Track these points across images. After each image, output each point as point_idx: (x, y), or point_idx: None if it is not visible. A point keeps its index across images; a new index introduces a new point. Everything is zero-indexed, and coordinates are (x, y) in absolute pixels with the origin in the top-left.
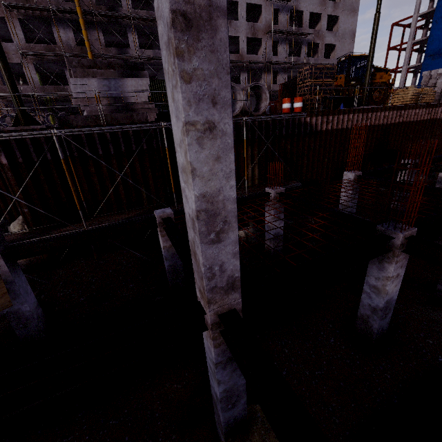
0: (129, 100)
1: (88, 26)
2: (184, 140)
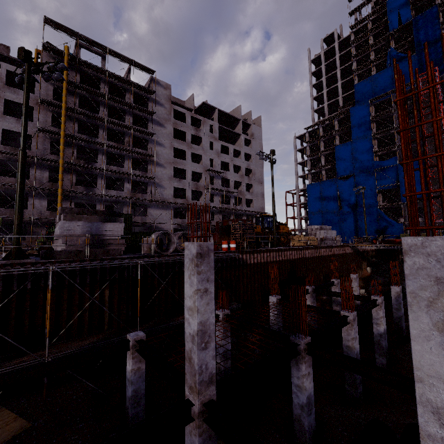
0: (105, 237)
1: (64, 170)
2: (195, 296)
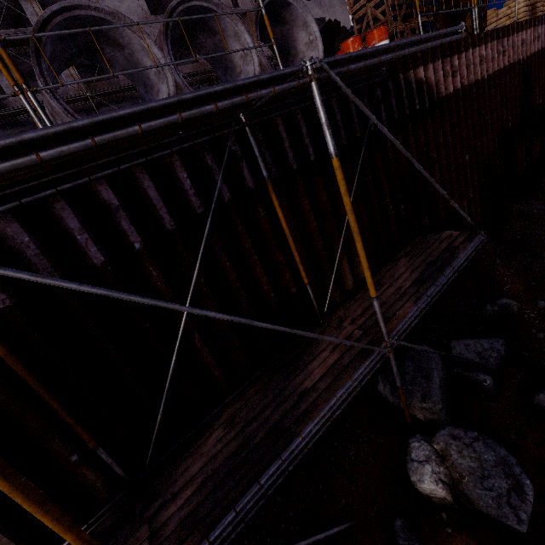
0: None
1: None
2: None
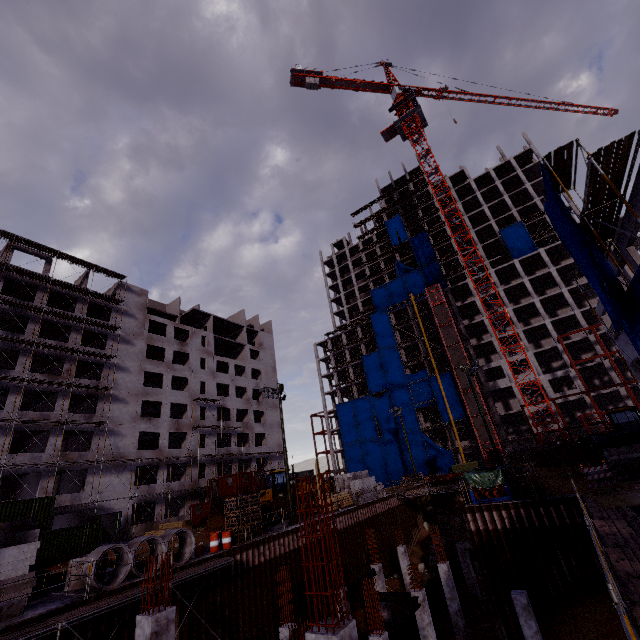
0: None
1: None
2: None
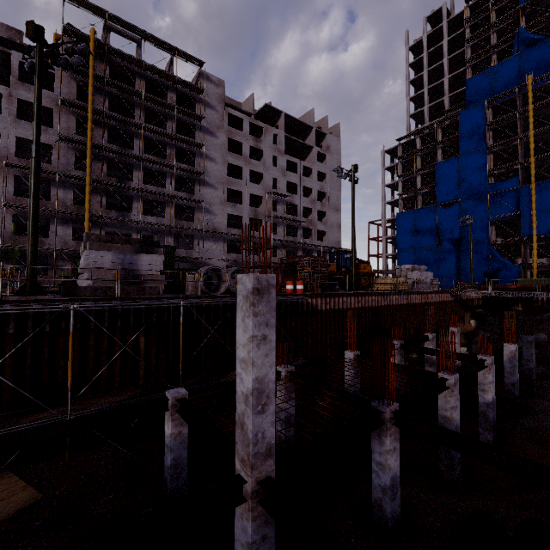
0: (140, 272)
1: (93, 191)
2: (250, 345)
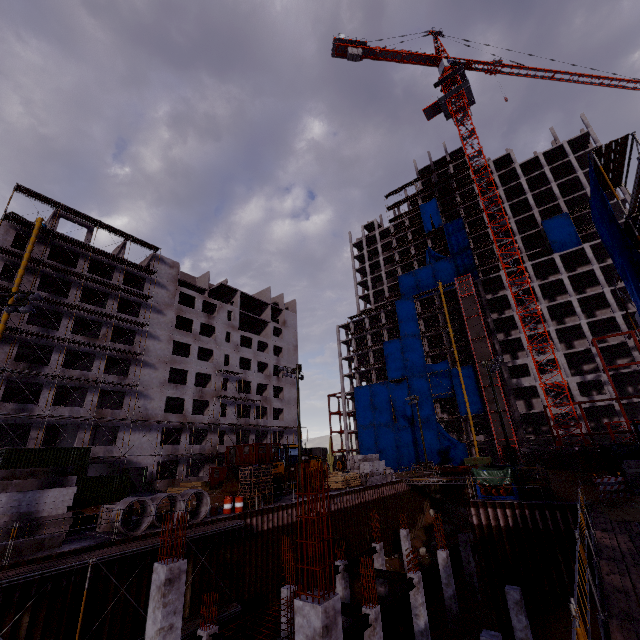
0: (41, 513)
1: None
2: (157, 638)
